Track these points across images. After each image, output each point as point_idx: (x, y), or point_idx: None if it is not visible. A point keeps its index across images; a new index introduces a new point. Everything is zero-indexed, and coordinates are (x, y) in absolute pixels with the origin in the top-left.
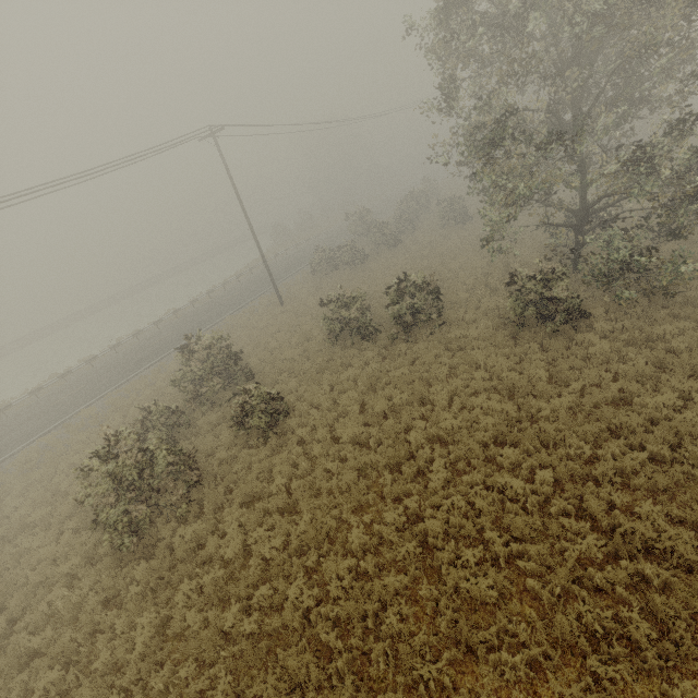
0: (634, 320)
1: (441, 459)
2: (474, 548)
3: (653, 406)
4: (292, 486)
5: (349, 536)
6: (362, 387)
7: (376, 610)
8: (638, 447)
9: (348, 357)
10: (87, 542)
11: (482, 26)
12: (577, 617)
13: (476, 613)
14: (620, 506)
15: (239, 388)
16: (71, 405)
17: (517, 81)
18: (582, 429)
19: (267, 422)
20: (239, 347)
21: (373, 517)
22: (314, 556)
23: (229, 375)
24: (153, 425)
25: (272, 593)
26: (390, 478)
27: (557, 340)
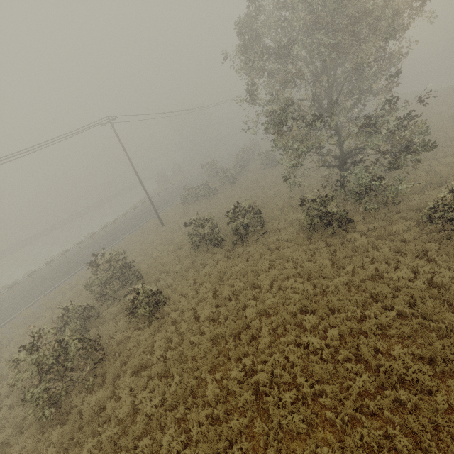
0: (380, 222)
1: (266, 327)
2: (291, 391)
3: (396, 278)
4: (167, 356)
5: (206, 390)
6: (214, 279)
7: (226, 447)
8: (390, 307)
9: (205, 259)
10: (19, 415)
11: (268, 54)
12: (361, 437)
13: (294, 441)
14: (382, 350)
15: (129, 289)
16: (15, 308)
17: (291, 85)
18: (354, 298)
19: (151, 310)
20: (133, 257)
21: (223, 374)
22: (182, 409)
23: (126, 278)
24: (71, 319)
25: (152, 442)
26: (234, 343)
27: (336, 238)
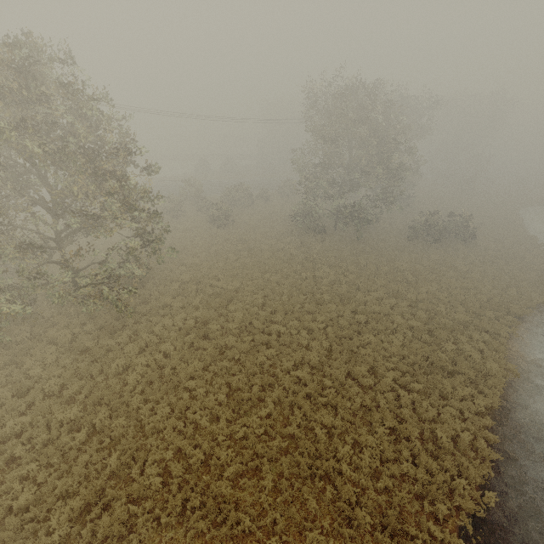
0: (3, 344)
1: None
2: None
3: None
4: None
5: None
6: None
7: None
8: None
9: None
10: None
11: None
12: None
13: None
14: None
15: None
16: None
17: None
18: None
19: None
20: None
21: None
22: None
23: None
24: None
25: None
26: None
27: None
